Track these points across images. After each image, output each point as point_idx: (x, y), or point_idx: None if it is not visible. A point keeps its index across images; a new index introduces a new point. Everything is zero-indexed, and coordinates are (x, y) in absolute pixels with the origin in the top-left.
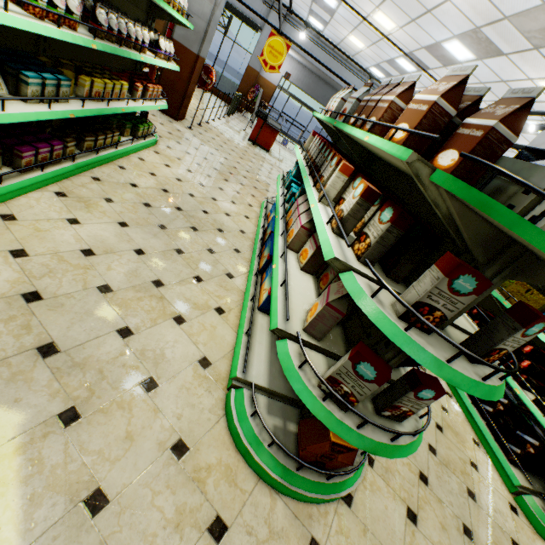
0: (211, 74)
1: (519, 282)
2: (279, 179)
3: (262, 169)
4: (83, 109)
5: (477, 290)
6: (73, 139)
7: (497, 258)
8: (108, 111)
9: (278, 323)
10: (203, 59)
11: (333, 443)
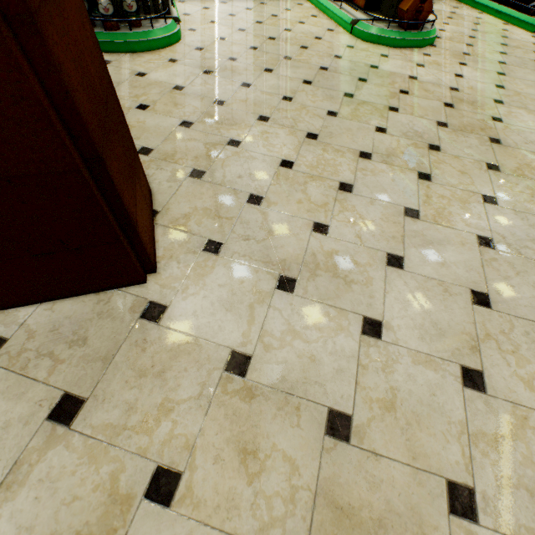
0: None
1: None
2: None
3: None
4: None
5: None
6: None
7: None
8: None
9: None
10: None
11: None
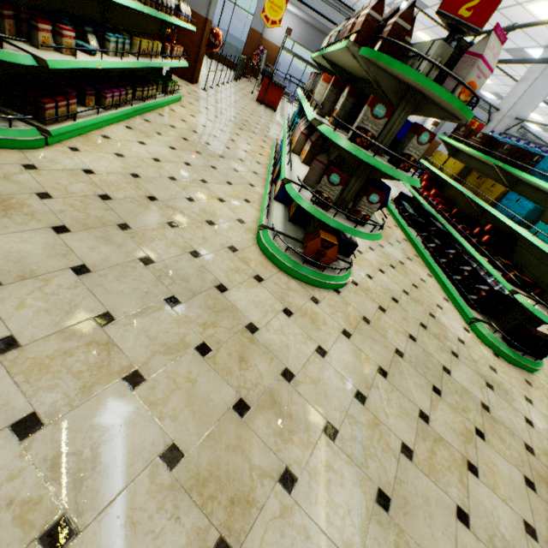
0: (219, 36)
1: (487, 181)
2: (286, 119)
3: (271, 124)
4: (138, 62)
5: (387, 115)
6: (130, 88)
7: (402, 100)
8: (152, 65)
9: (285, 176)
10: (211, 22)
11: (322, 239)
